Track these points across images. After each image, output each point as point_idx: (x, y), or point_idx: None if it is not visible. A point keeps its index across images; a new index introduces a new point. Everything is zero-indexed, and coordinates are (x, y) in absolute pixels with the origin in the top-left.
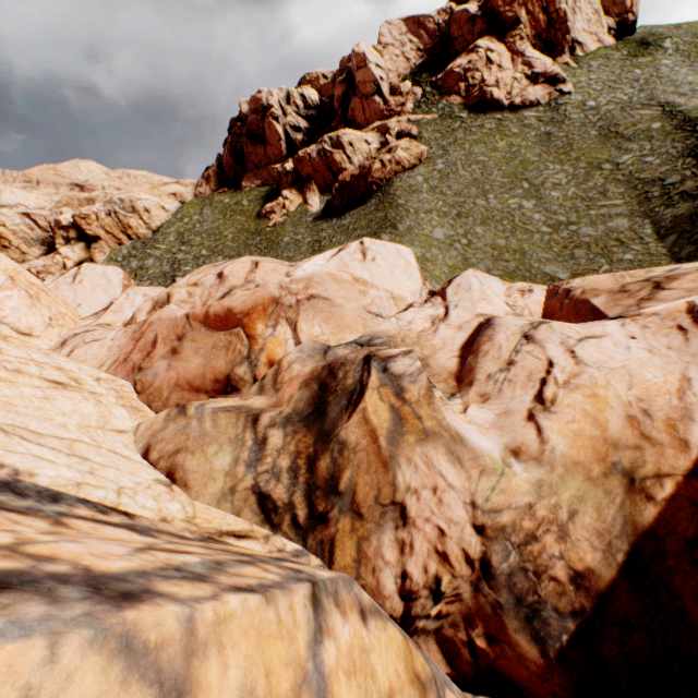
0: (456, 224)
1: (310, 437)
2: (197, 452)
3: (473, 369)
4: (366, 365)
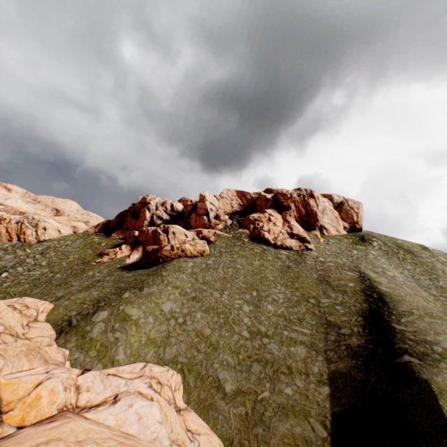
0: (187, 303)
1: None
2: None
3: None
4: None
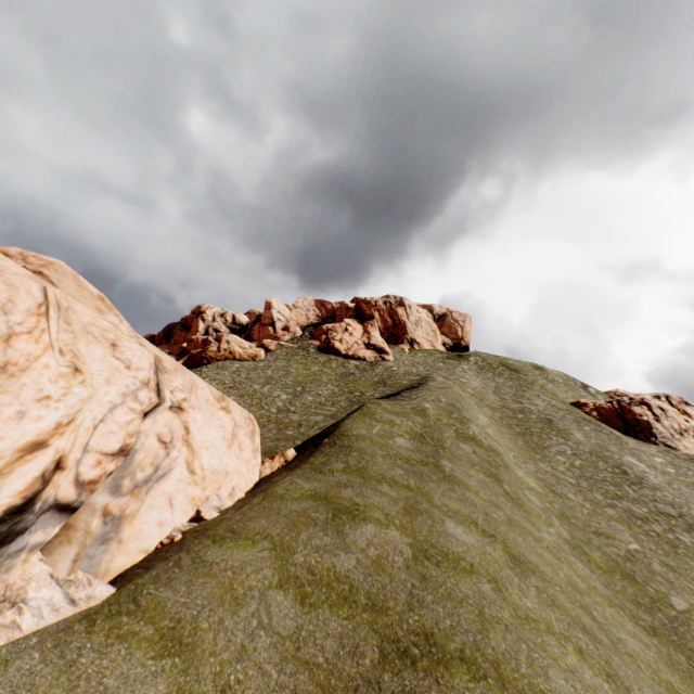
0: (223, 390)
1: None
2: None
3: None
4: None
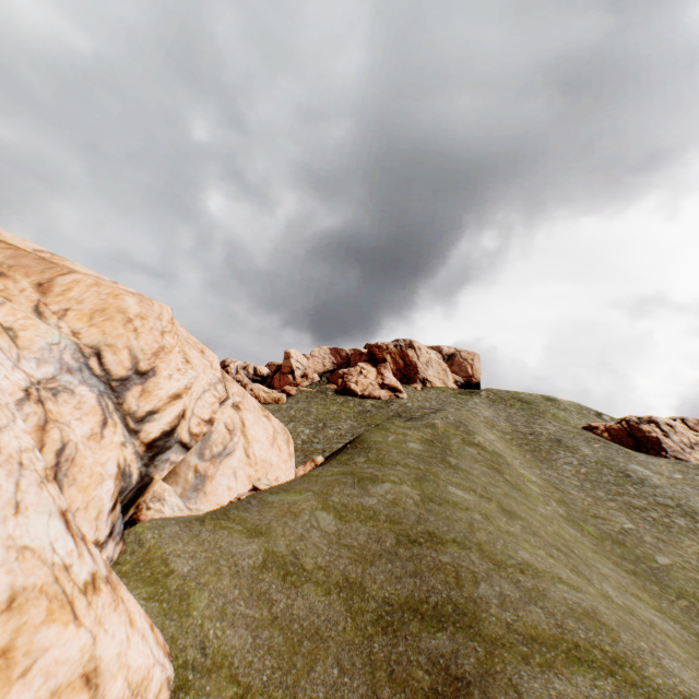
0: None
1: None
2: None
3: None
4: None
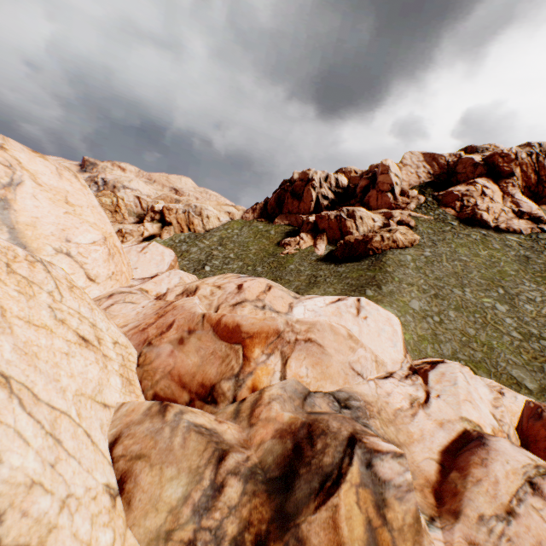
0: (432, 301)
1: (267, 509)
2: (156, 467)
3: (460, 494)
4: (350, 449)
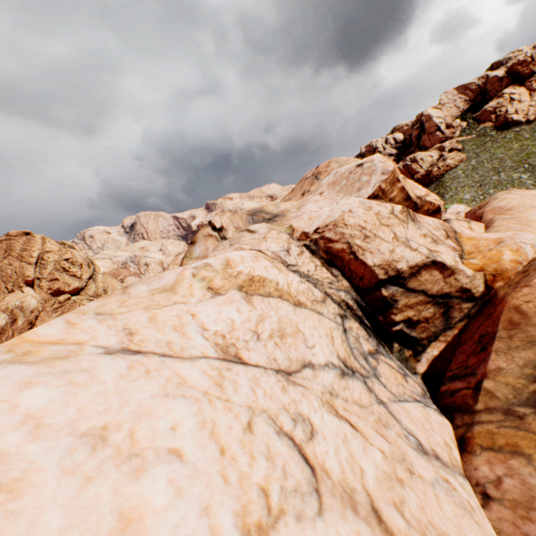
0: (478, 191)
1: None
2: None
3: None
4: None
